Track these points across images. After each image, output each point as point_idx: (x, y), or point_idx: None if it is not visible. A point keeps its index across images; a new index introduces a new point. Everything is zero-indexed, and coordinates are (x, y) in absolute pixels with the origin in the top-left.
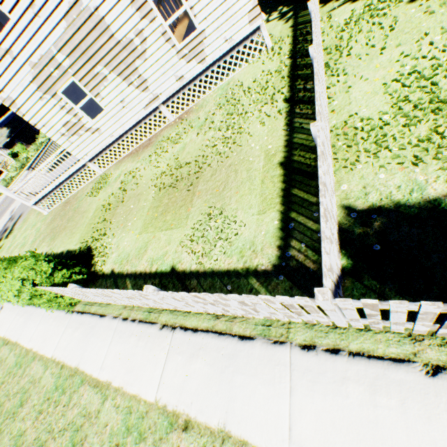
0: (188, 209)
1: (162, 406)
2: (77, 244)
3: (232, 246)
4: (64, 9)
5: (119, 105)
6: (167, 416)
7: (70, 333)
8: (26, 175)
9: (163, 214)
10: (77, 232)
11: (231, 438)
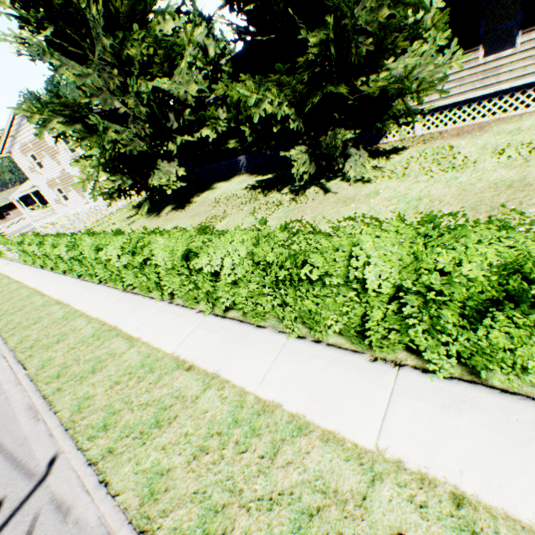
0: None
1: None
2: None
3: None
4: (61, 170)
5: (76, 200)
6: None
7: None
8: None
9: None
10: None
11: None
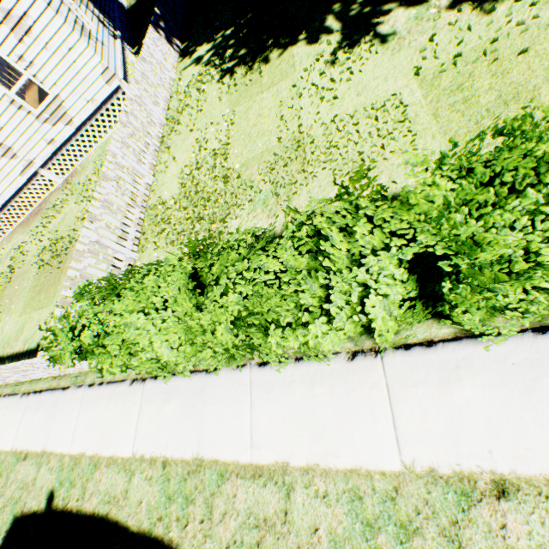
0: (57, 287)
1: (15, 450)
2: None
3: None
4: None
5: None
6: (17, 455)
7: None
8: None
9: (39, 293)
10: None
11: (47, 453)
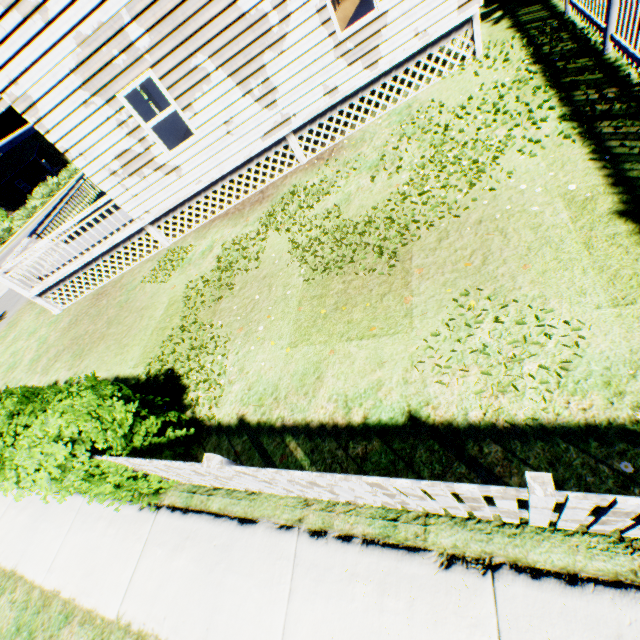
0: (403, 299)
1: None
2: (139, 366)
3: (574, 372)
4: None
5: (220, 129)
6: None
7: (161, 559)
8: (7, 254)
9: (339, 308)
10: (133, 344)
11: None
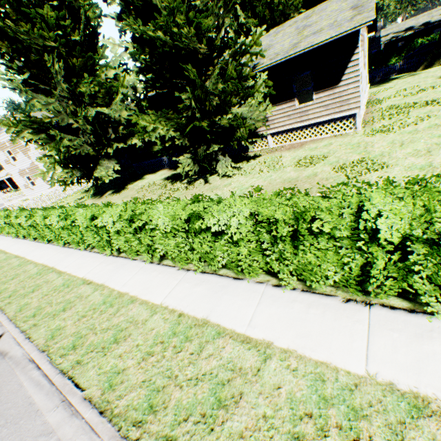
0: None
1: None
2: None
3: None
4: (31, 163)
5: (41, 185)
6: None
7: None
8: None
9: None
10: None
11: None
